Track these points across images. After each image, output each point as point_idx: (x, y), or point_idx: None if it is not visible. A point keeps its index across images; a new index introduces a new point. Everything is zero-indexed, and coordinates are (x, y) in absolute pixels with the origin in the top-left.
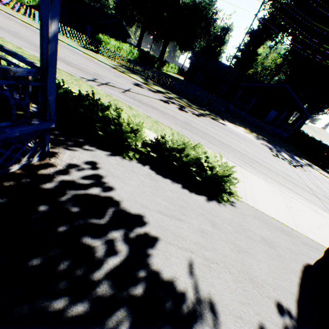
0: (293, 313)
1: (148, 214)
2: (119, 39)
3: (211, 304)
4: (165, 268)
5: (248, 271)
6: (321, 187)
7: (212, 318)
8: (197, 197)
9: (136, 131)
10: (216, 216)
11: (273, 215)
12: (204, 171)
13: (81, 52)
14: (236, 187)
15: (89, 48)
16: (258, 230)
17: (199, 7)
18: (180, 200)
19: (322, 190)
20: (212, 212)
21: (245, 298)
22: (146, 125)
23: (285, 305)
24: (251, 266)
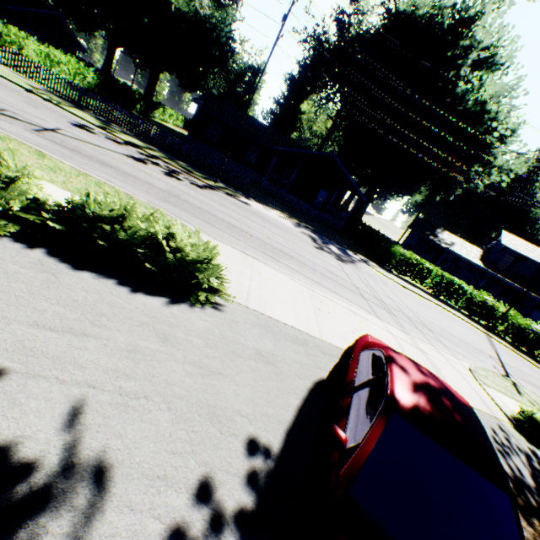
0: (274, 449)
1: (1, 329)
2: (58, 48)
3: (102, 469)
4: (2, 422)
5: (210, 402)
6: (372, 286)
7: (92, 493)
8: (147, 298)
9: (13, 181)
10: (178, 325)
11: (288, 320)
12: (164, 256)
13: None
14: (230, 282)
15: None
16: (255, 342)
17: (207, 24)
18: (103, 304)
19: (372, 290)
20: (170, 320)
21: (188, 445)
22: (72, 185)
23: (263, 441)
24: (221, 393)
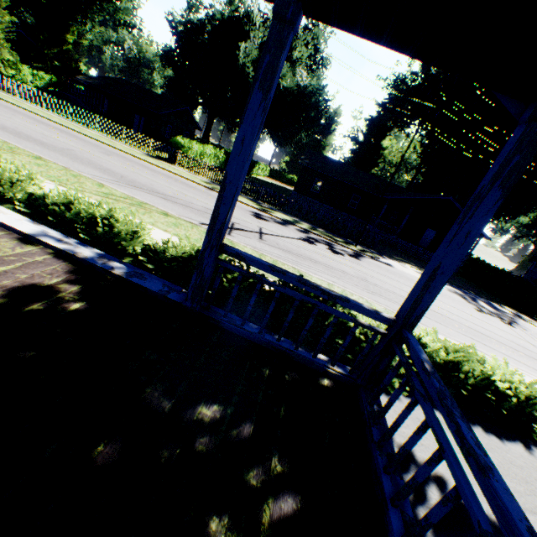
0: None
1: None
2: (184, 133)
3: None
4: None
5: None
6: None
7: None
8: (513, 446)
9: None
10: None
11: None
12: (500, 395)
13: (156, 167)
14: None
15: (159, 156)
16: None
17: (305, 92)
18: (511, 465)
19: None
20: None
21: None
22: None
23: None
24: None
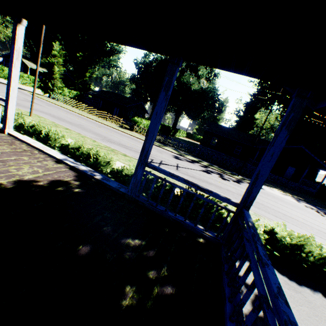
0: None
1: None
2: (139, 115)
3: None
4: None
5: None
6: None
7: None
8: None
9: None
10: None
11: None
12: None
13: (123, 132)
14: None
15: (125, 127)
16: None
17: (205, 91)
18: None
19: None
20: None
21: None
22: None
23: None
24: None
